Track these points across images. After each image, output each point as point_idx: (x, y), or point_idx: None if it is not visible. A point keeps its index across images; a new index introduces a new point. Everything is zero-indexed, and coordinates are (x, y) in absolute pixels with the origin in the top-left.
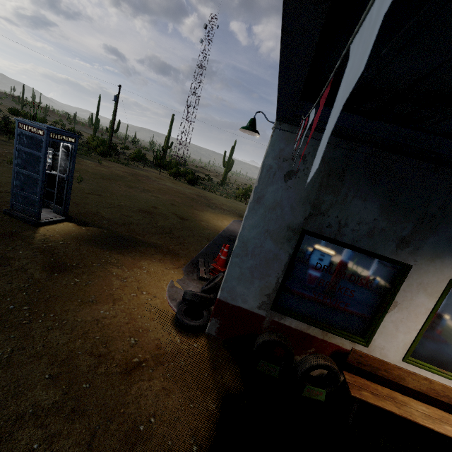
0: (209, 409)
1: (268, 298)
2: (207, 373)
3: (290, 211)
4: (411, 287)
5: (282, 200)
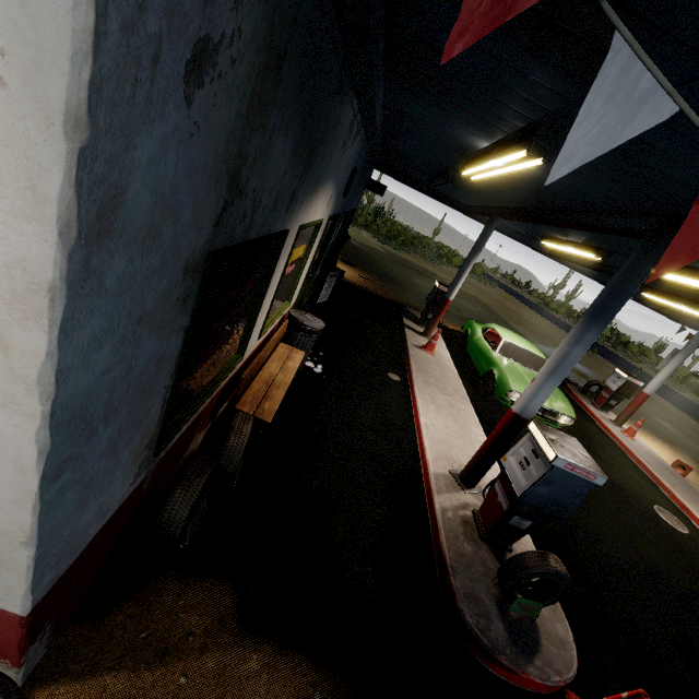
0: (264, 668)
1: (150, 446)
2: (181, 675)
3: (193, 218)
4: (280, 258)
5: (178, 189)
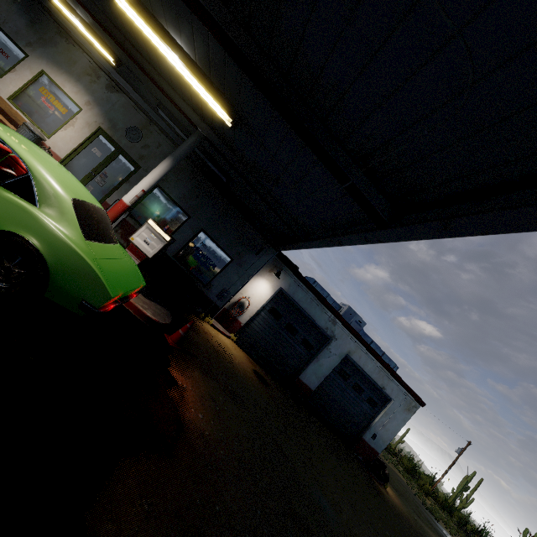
0: None
1: None
2: None
3: None
4: (25, 66)
5: None
